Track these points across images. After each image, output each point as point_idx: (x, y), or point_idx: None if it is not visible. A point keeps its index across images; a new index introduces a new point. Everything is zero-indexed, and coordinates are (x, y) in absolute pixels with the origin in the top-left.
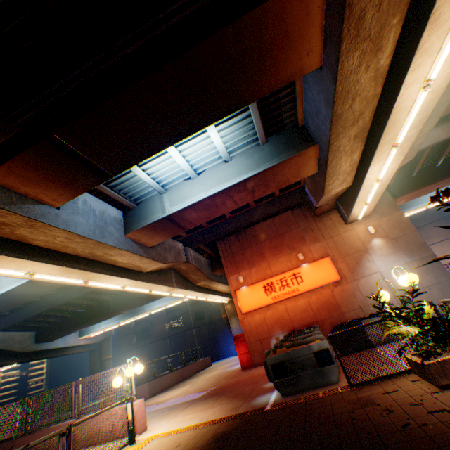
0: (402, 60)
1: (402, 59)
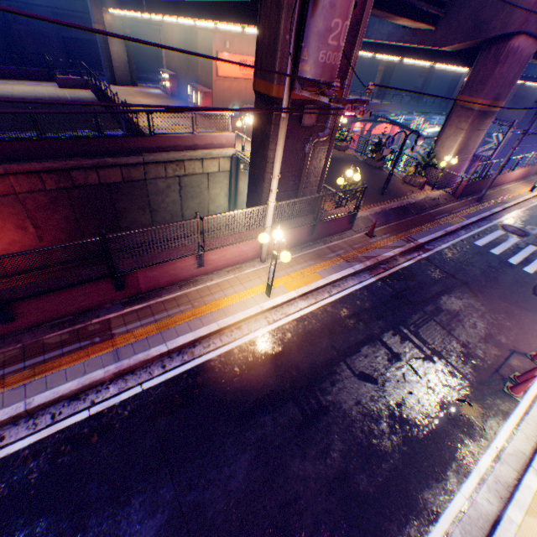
0: (408, 55)
1: (408, 54)
